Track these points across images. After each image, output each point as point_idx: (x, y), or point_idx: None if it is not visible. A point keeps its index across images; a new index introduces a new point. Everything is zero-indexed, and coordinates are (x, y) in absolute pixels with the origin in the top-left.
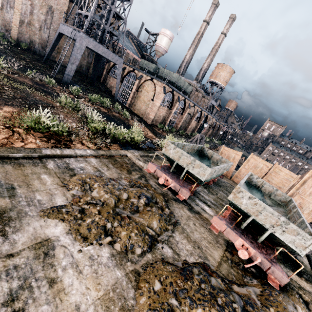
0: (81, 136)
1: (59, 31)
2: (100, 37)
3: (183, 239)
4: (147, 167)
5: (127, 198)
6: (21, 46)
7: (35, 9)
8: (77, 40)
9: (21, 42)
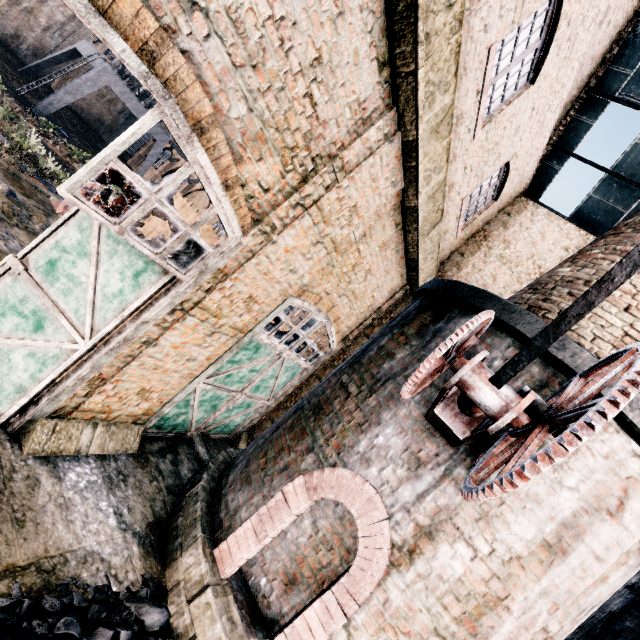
0: None
1: (75, 47)
2: (145, 90)
3: (26, 237)
4: (60, 204)
5: None
6: None
7: (53, 0)
8: (95, 68)
9: None
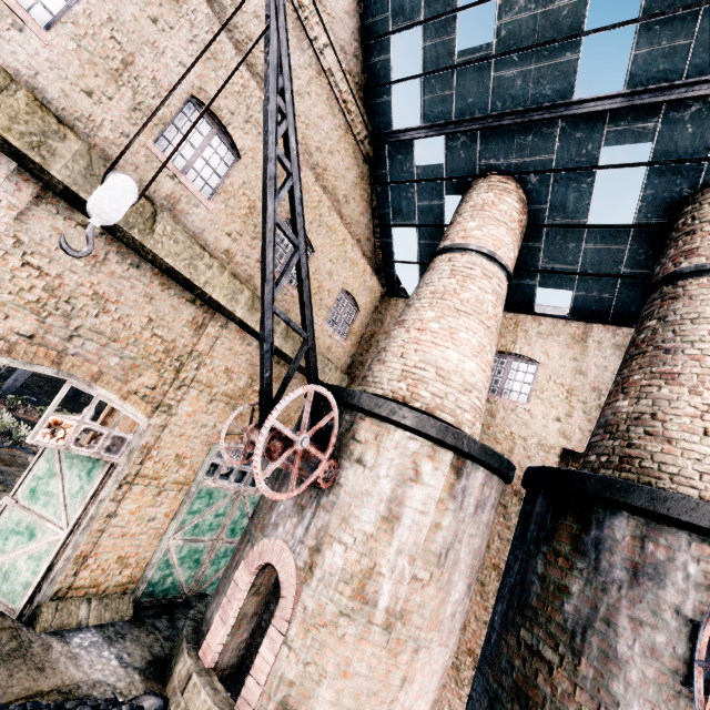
0: None
1: None
2: None
3: None
4: None
5: None
6: None
7: None
8: None
9: None
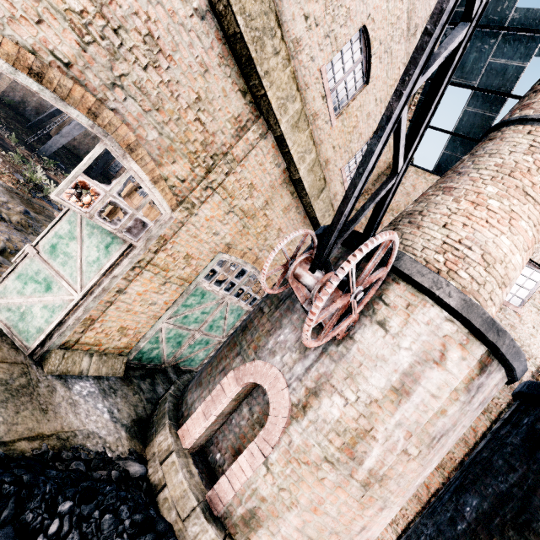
0: (6, 176)
1: None
2: None
3: None
4: None
5: (6, 203)
6: (4, 100)
7: None
8: None
9: (8, 97)
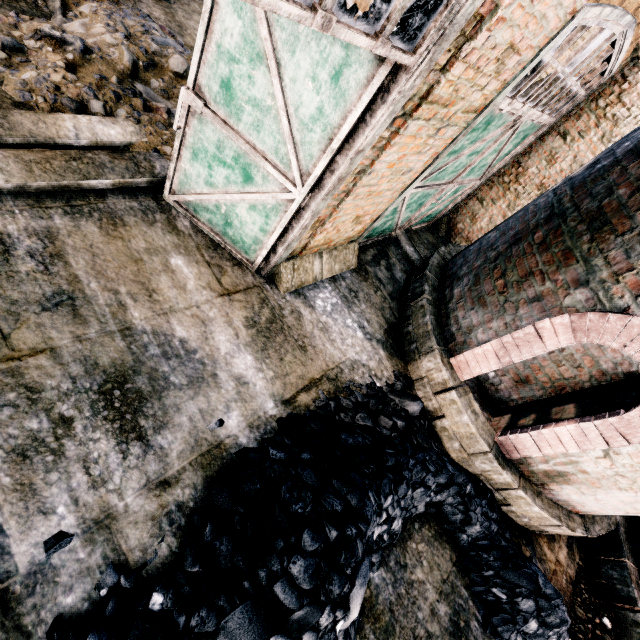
0: None
1: None
2: None
3: (157, 8)
4: None
5: None
6: None
7: None
8: None
9: None
